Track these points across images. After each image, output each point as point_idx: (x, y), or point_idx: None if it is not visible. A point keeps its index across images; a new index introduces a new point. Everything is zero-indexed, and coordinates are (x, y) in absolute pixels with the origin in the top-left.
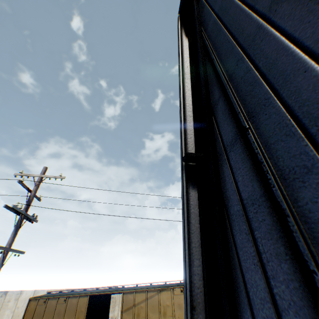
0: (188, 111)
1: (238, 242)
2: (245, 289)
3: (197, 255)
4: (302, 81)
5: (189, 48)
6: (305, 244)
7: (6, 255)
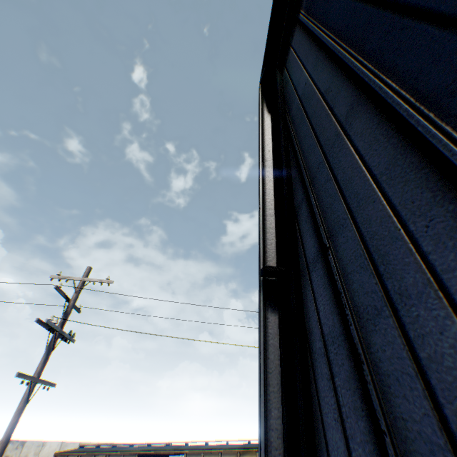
0: (268, 209)
1: (320, 390)
2: (327, 452)
3: (276, 403)
4: (372, 211)
5: (272, 128)
6: (377, 398)
7: (33, 388)
